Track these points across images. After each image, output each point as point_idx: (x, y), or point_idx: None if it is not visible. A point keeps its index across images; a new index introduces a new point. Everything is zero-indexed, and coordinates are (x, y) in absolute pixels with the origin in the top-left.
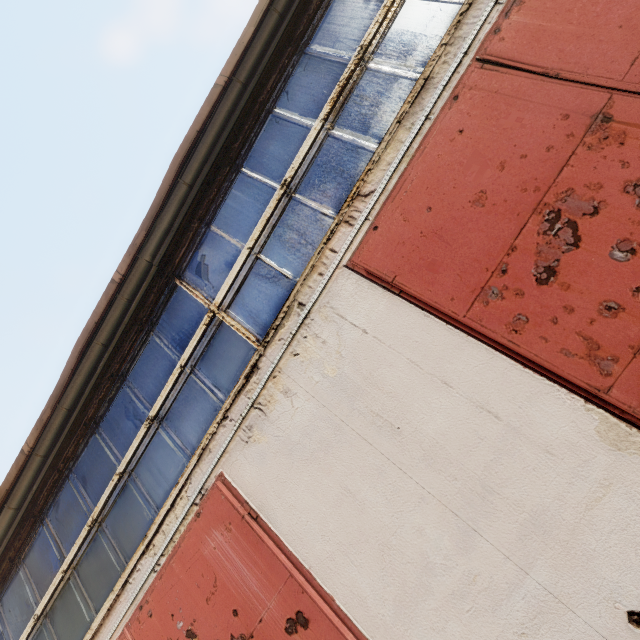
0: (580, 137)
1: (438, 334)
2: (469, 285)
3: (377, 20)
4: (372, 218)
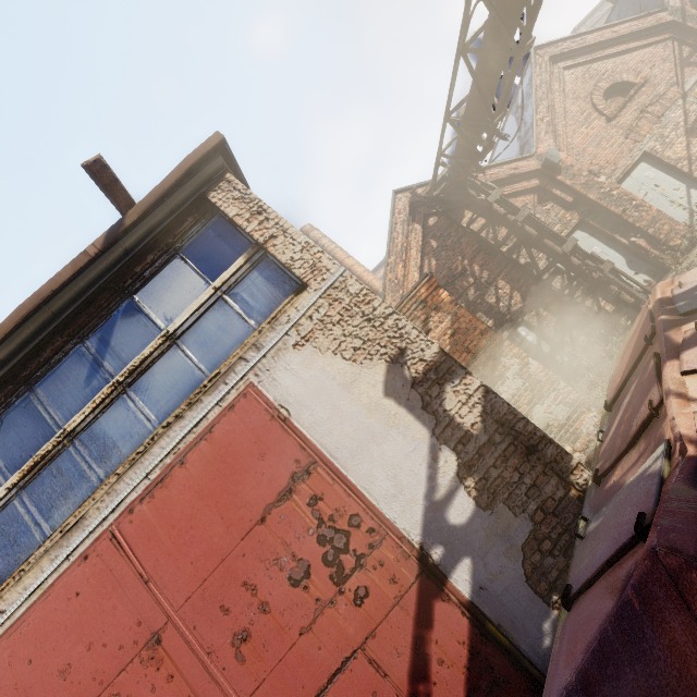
0: (140, 648)
1: None
2: None
3: (85, 411)
4: None
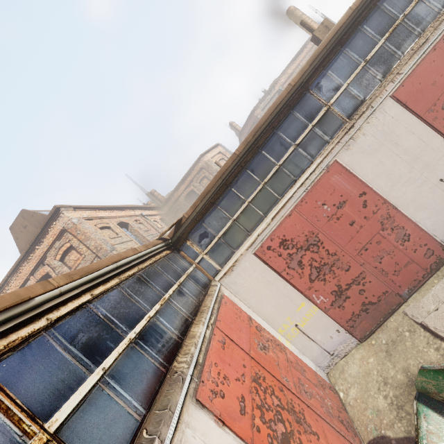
0: None
1: (414, 120)
2: (426, 107)
3: (411, 6)
4: (401, 82)
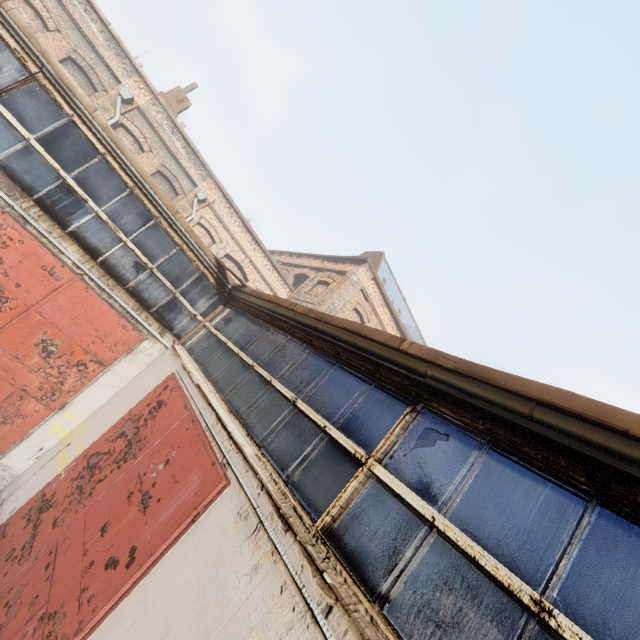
0: None
1: None
2: None
3: None
4: None
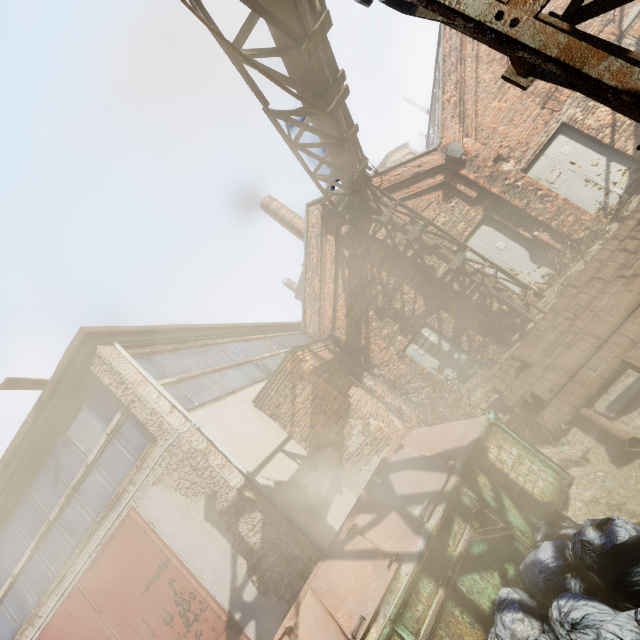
0: None
1: None
2: None
3: (56, 510)
4: (41, 629)
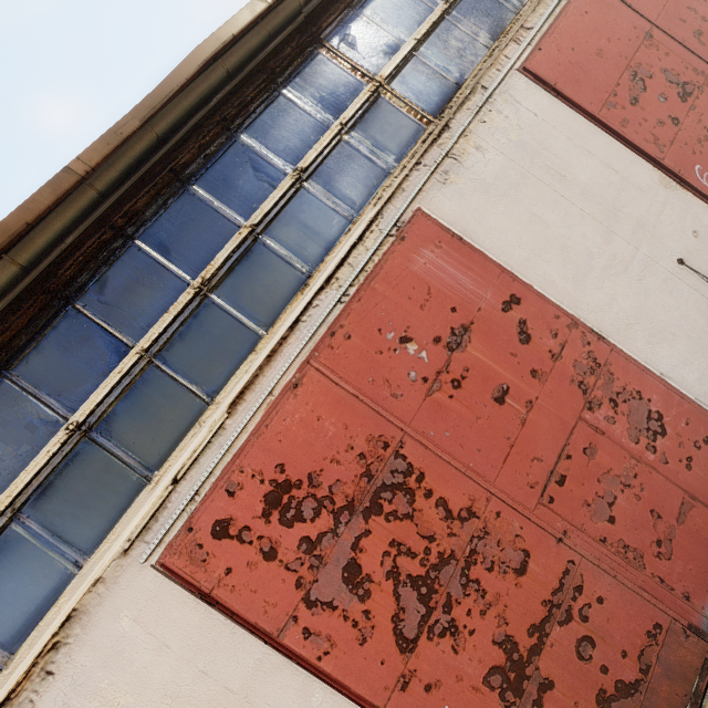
0: (642, 40)
1: (582, 124)
2: (599, 98)
3: None
4: (533, 45)
